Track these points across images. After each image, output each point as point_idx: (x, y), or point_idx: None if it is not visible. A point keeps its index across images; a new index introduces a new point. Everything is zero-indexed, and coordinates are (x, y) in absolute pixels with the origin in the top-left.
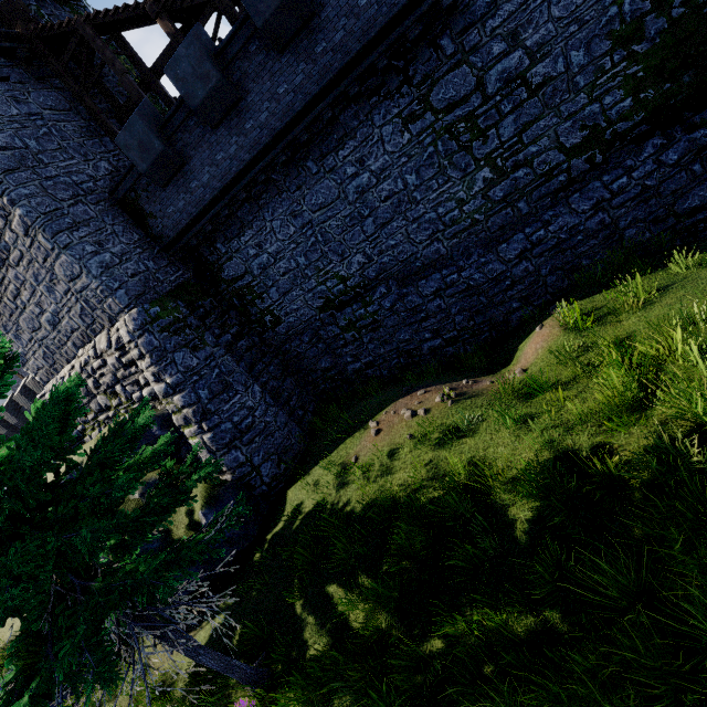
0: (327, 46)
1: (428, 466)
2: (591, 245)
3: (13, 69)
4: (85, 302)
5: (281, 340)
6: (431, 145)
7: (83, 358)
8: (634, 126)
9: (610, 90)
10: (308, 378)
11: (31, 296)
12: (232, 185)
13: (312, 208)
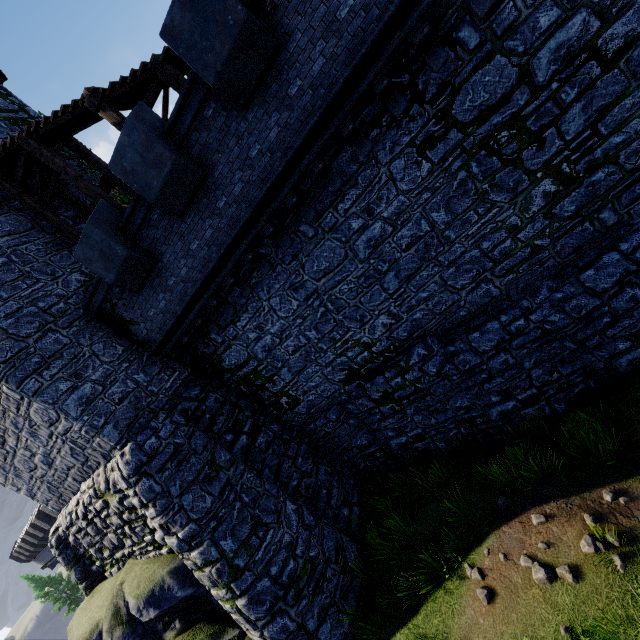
0: (303, 84)
1: None
2: None
3: None
4: (72, 442)
5: (302, 420)
6: (461, 169)
7: (84, 497)
8: None
9: None
10: (343, 457)
11: (17, 442)
12: (215, 272)
13: (314, 276)
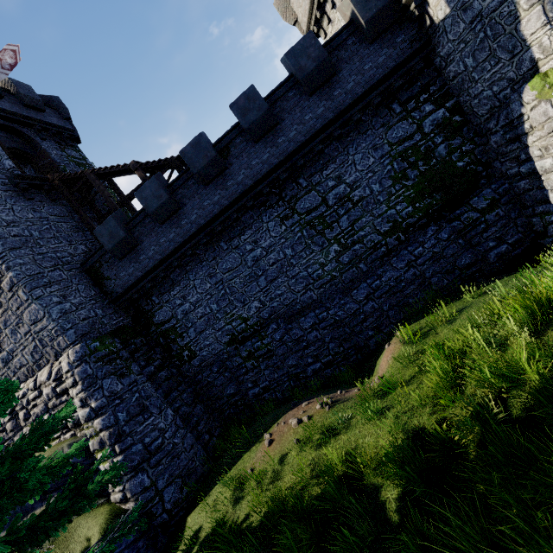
0: (234, 182)
1: (311, 465)
2: (412, 289)
3: (38, 194)
4: (40, 340)
5: (195, 372)
6: (299, 232)
7: (22, 391)
8: (418, 220)
9: (398, 202)
10: (216, 405)
11: None
12: (169, 257)
13: (223, 271)
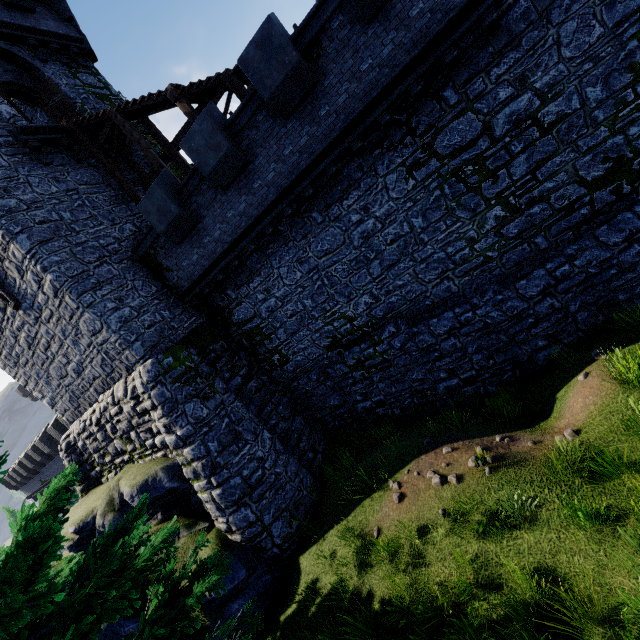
0: (330, 109)
1: (474, 564)
2: (628, 279)
3: (57, 154)
4: (105, 353)
5: (289, 378)
6: (437, 189)
7: (102, 404)
8: None
9: (634, 120)
10: (317, 415)
11: (59, 348)
12: (241, 238)
13: (317, 254)
